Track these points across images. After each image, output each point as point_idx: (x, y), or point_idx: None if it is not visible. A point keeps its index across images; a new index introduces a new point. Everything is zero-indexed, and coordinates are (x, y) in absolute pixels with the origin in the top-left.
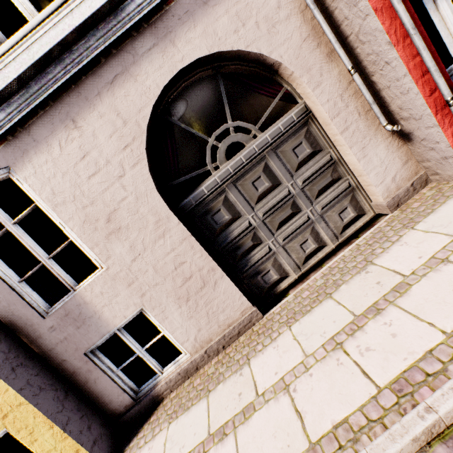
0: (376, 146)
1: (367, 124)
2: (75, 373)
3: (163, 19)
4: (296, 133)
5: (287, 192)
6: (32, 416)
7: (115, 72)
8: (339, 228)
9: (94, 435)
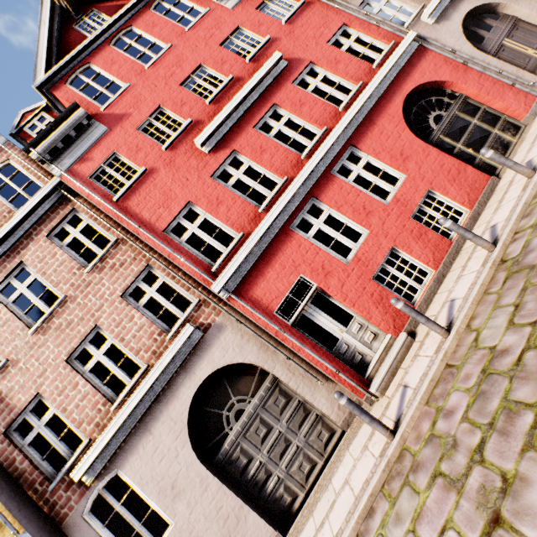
0: (320, 391)
1: (309, 379)
2: None
3: (188, 363)
4: (273, 392)
5: (278, 432)
6: None
7: (168, 397)
8: (322, 447)
9: None
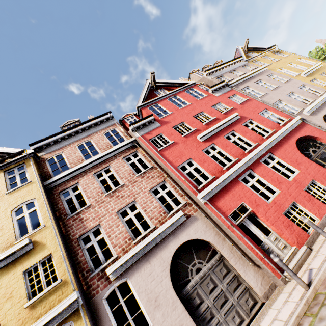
0: (249, 270)
1: (243, 261)
2: None
3: (175, 231)
4: (219, 264)
5: (220, 289)
6: None
7: (162, 246)
8: (248, 310)
9: None
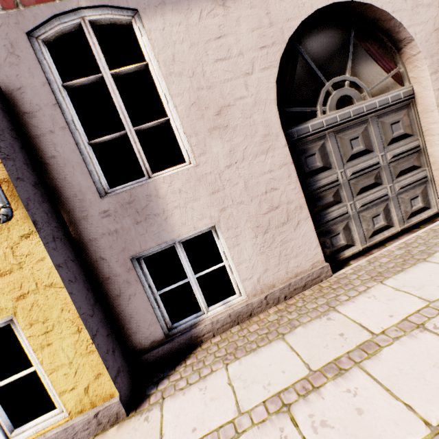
0: None
1: None
2: (109, 280)
3: None
4: (397, 111)
5: (377, 160)
6: (59, 307)
7: None
8: (407, 214)
9: (117, 363)
